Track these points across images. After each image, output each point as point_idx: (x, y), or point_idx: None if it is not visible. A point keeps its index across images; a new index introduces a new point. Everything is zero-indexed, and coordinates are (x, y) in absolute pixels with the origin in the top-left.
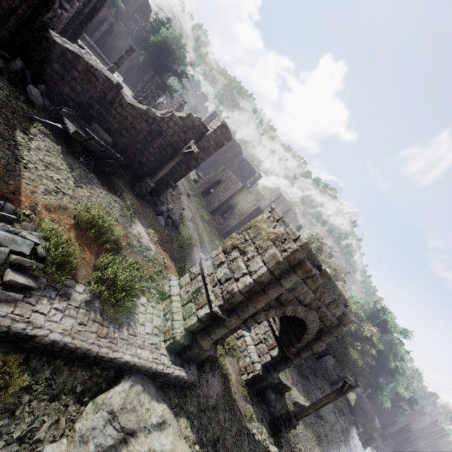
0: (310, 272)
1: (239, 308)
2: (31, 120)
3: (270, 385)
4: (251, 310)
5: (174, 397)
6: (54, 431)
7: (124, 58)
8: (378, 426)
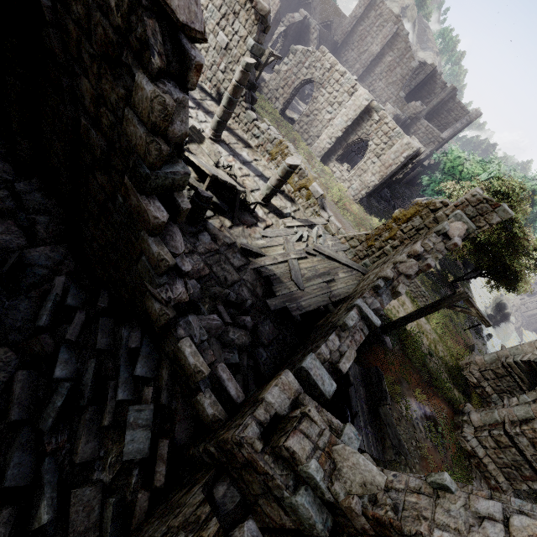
0: None
1: None
2: None
3: None
4: None
5: None
6: None
7: None
8: None
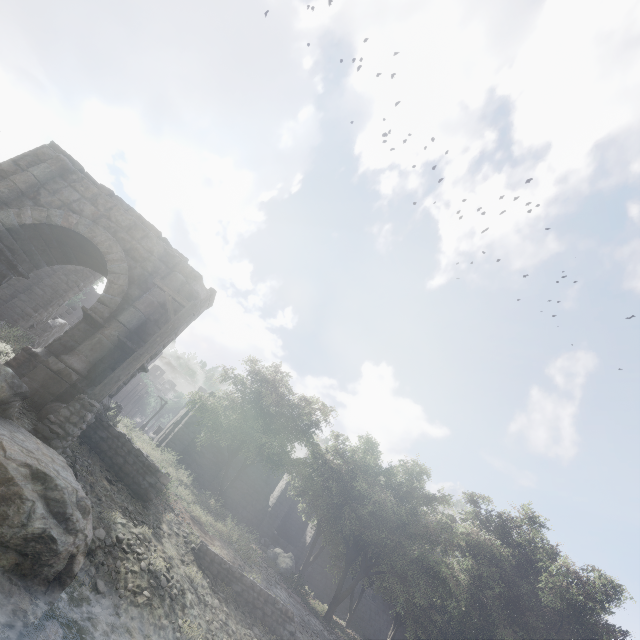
0: (60, 159)
1: None
2: None
3: (62, 386)
4: None
5: None
6: None
7: None
8: None
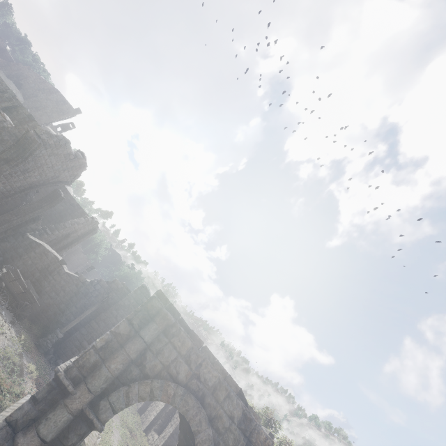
0: (167, 317)
1: (90, 374)
2: None
3: None
4: (103, 372)
5: None
6: None
7: (84, 273)
8: None
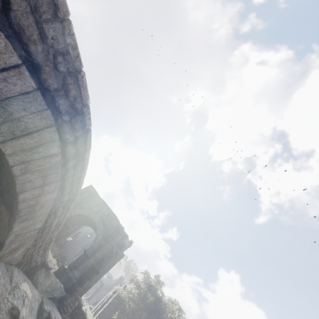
0: (92, 191)
1: None
2: None
3: (69, 285)
4: None
5: None
6: None
7: None
8: None
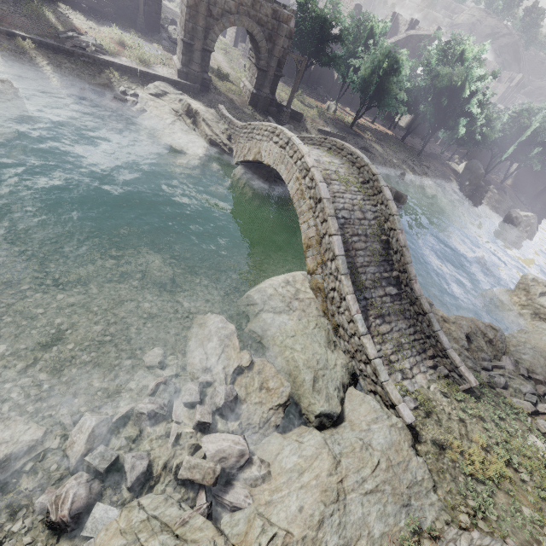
0: None
1: (195, 34)
2: (57, 4)
3: (268, 102)
4: (199, 30)
5: (192, 96)
6: (138, 89)
7: None
8: (481, 173)
